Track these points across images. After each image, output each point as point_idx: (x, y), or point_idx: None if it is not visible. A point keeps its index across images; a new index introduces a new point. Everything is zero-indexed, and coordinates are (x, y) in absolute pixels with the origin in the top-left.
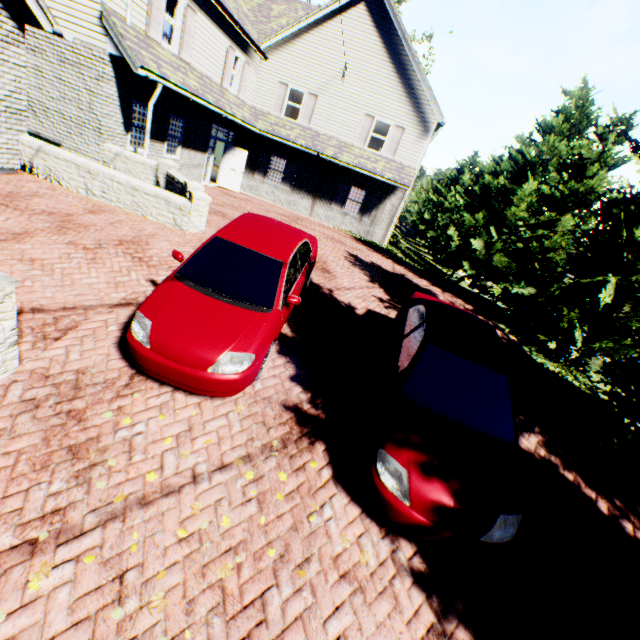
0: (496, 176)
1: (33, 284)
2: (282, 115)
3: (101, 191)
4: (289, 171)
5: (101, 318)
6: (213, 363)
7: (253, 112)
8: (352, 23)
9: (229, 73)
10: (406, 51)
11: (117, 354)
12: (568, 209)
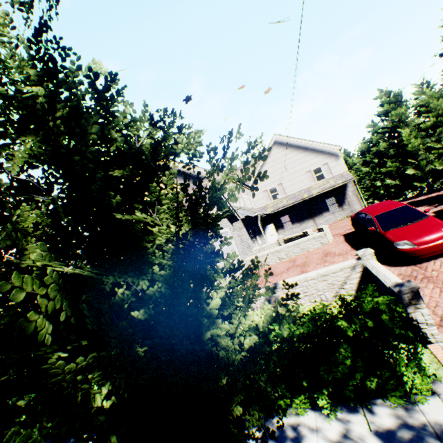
0: (375, 145)
1: None
2: (272, 201)
3: (285, 255)
4: (292, 217)
5: None
6: (442, 234)
7: (260, 209)
8: (275, 153)
9: (250, 202)
10: (303, 142)
11: (396, 267)
12: (442, 122)
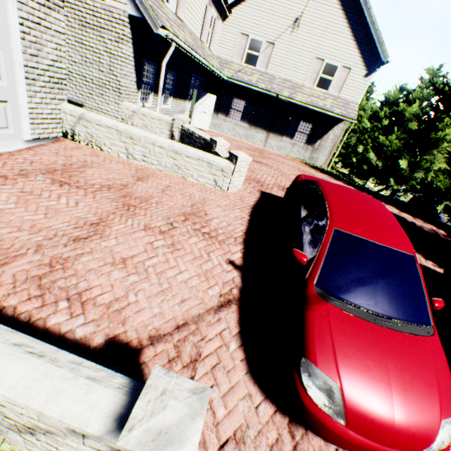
0: (407, 103)
1: (136, 297)
2: (242, 62)
3: (141, 155)
4: (247, 110)
5: (214, 332)
6: (431, 442)
7: (218, 61)
8: None
9: (206, 28)
10: None
11: (256, 391)
12: None
